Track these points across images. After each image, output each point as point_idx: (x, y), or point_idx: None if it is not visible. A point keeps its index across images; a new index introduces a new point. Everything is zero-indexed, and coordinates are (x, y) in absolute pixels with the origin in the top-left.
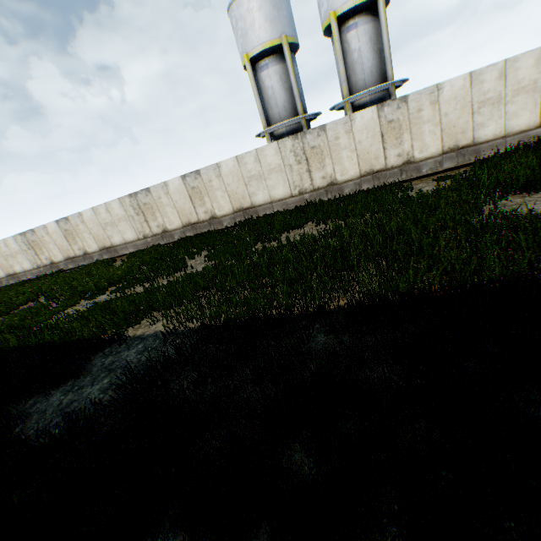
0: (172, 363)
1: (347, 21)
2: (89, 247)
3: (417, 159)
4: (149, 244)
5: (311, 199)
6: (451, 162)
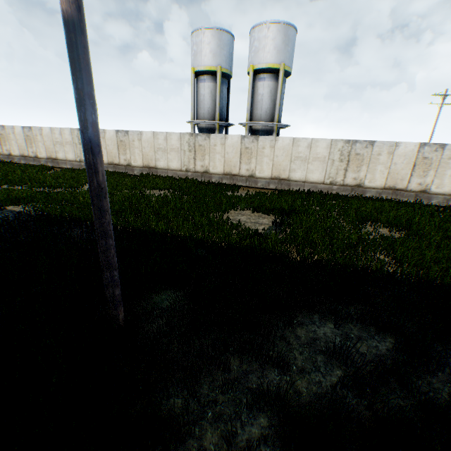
0: (7, 221)
1: (260, 74)
2: (40, 153)
3: (257, 176)
4: (82, 167)
5: (192, 176)
6: (275, 186)
